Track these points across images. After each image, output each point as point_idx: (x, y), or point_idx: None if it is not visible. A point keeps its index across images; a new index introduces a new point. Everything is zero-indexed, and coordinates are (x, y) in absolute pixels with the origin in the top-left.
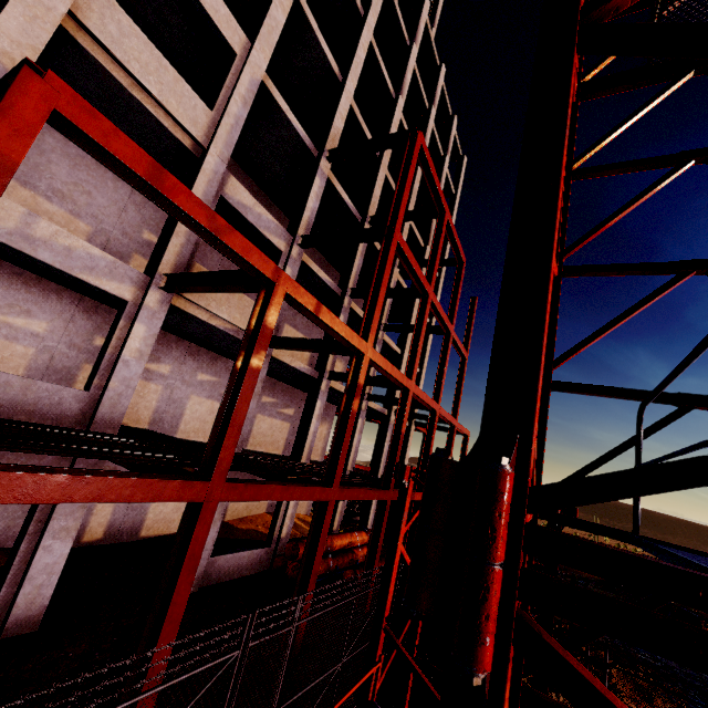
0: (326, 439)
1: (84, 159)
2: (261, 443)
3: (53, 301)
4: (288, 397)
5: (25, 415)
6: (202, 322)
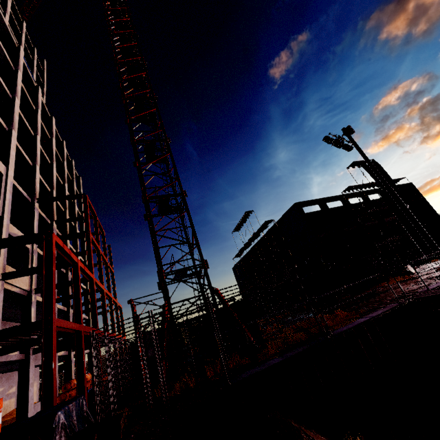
0: None
1: None
2: None
3: None
4: None
5: None
6: (6, 291)
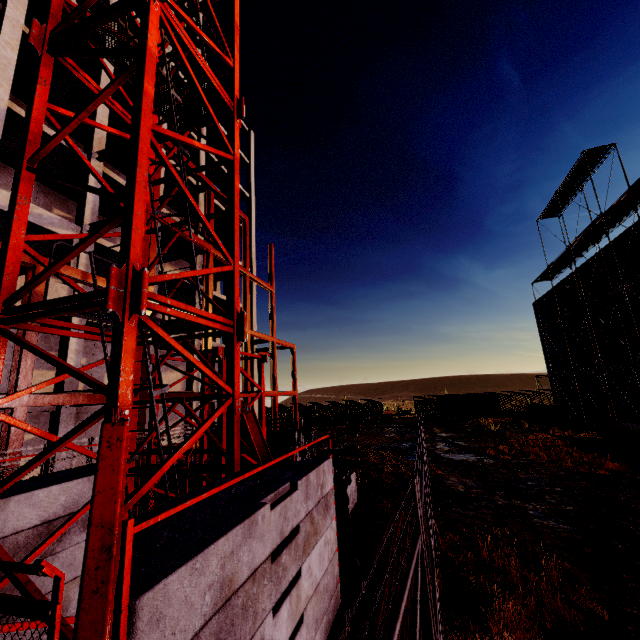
0: (184, 381)
1: None
2: None
3: None
4: None
5: None
6: None
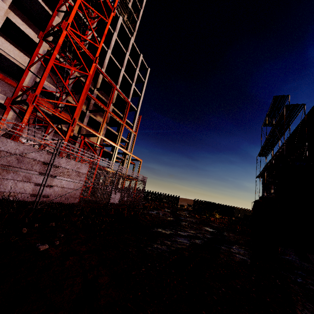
0: None
1: None
2: None
3: None
4: None
5: None
6: None
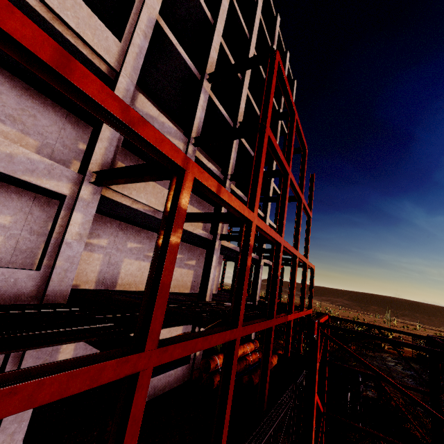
0: (218, 278)
1: (28, 91)
2: (175, 286)
3: (14, 199)
4: (190, 253)
5: None
6: (127, 207)
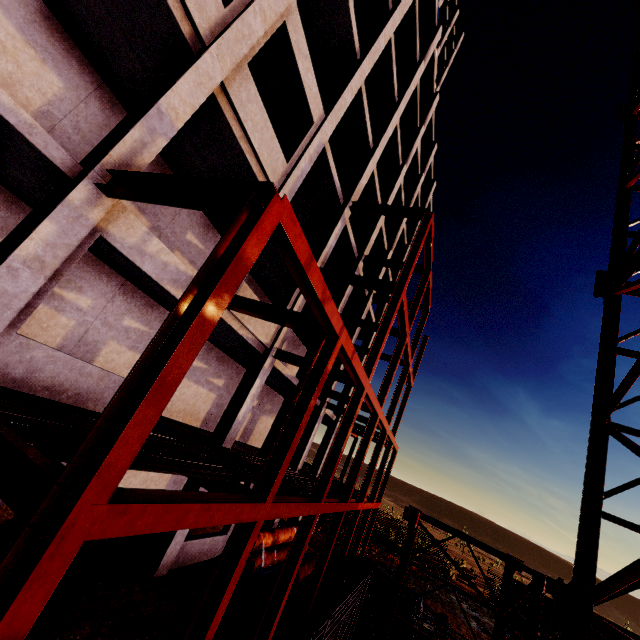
0: None
1: (162, 167)
2: None
3: (102, 281)
4: None
5: (93, 402)
6: (231, 329)
